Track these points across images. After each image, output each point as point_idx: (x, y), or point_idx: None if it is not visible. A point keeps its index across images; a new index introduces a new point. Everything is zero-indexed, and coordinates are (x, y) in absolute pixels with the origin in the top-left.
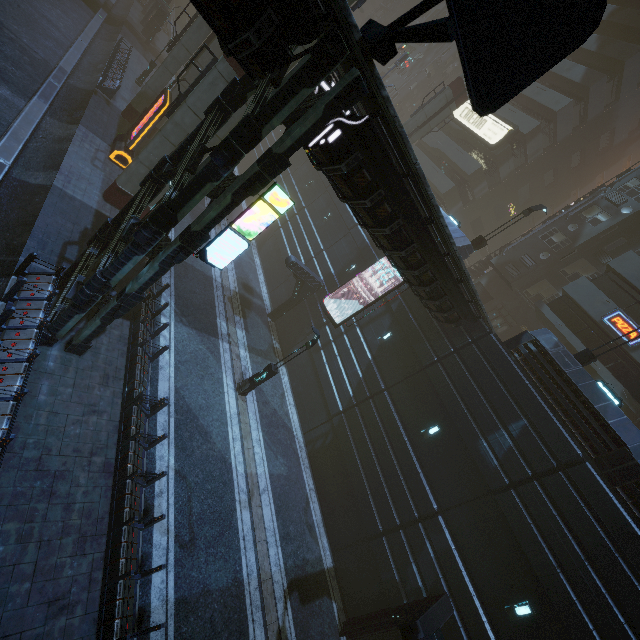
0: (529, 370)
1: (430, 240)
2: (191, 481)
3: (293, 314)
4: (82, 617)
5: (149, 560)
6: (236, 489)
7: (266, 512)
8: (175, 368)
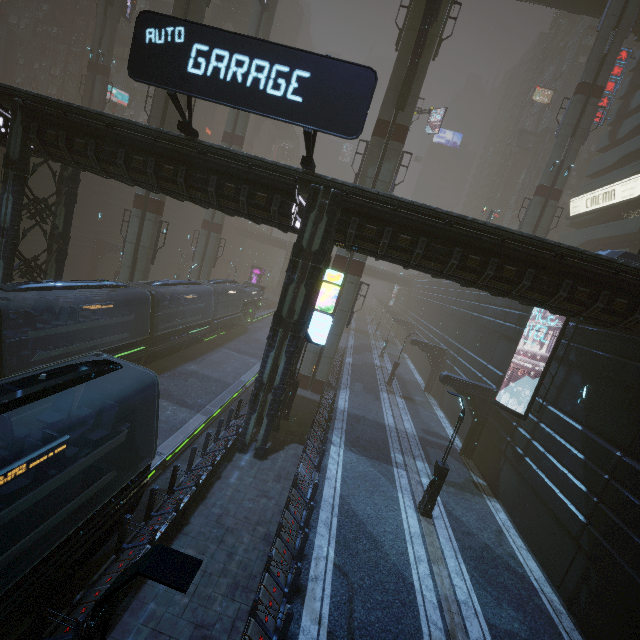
0: None
1: (466, 237)
2: (354, 581)
3: (485, 440)
4: None
5: None
6: (422, 617)
7: None
8: (342, 480)
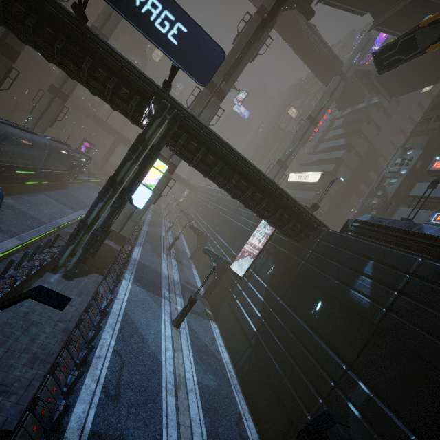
0: (361, 236)
1: (243, 170)
2: (125, 359)
3: (218, 290)
4: (13, 404)
5: (77, 393)
6: (164, 379)
7: (192, 406)
8: (127, 301)
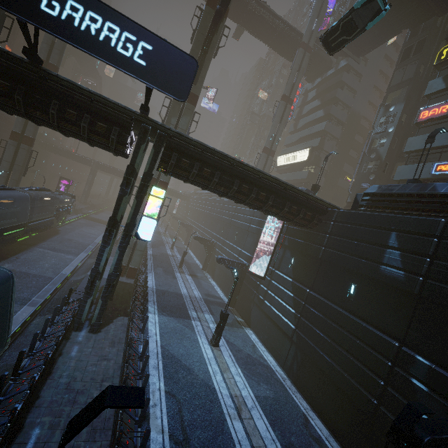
0: (375, 209)
1: (241, 174)
2: (180, 398)
3: (242, 295)
4: None
5: None
6: (223, 405)
7: (259, 424)
8: (160, 336)
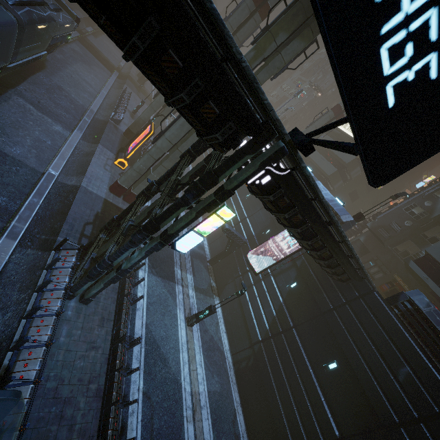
0: (407, 324)
1: (329, 235)
2: (153, 400)
3: (225, 261)
4: None
5: None
6: (184, 406)
7: (205, 425)
8: (146, 308)
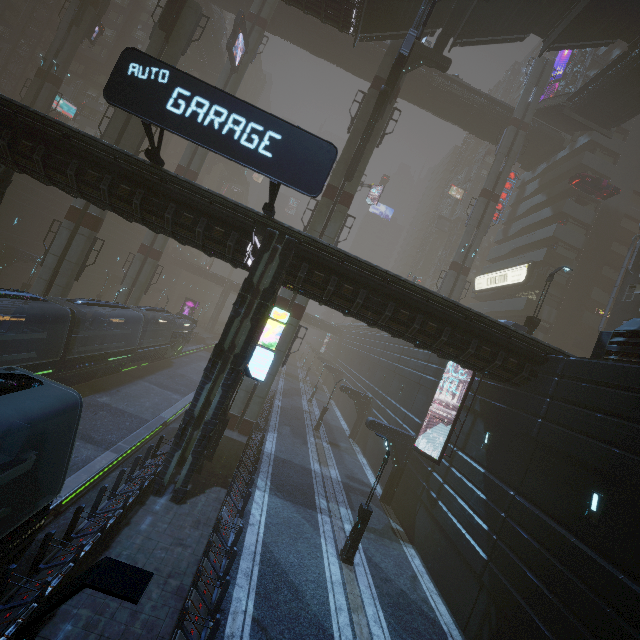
0: (636, 358)
1: (398, 294)
2: (273, 636)
3: (404, 486)
4: None
5: None
6: None
7: None
8: (265, 527)
